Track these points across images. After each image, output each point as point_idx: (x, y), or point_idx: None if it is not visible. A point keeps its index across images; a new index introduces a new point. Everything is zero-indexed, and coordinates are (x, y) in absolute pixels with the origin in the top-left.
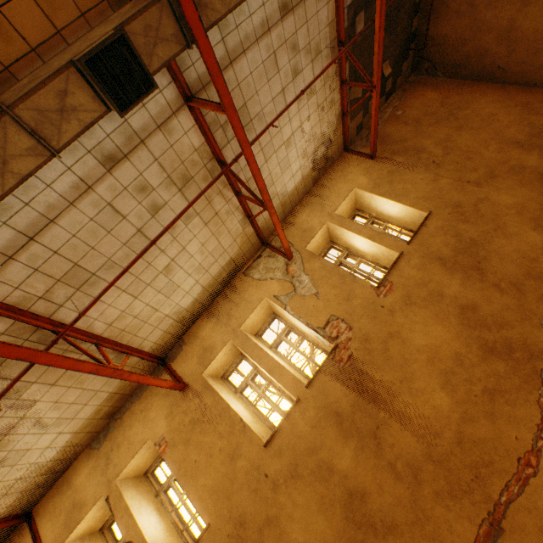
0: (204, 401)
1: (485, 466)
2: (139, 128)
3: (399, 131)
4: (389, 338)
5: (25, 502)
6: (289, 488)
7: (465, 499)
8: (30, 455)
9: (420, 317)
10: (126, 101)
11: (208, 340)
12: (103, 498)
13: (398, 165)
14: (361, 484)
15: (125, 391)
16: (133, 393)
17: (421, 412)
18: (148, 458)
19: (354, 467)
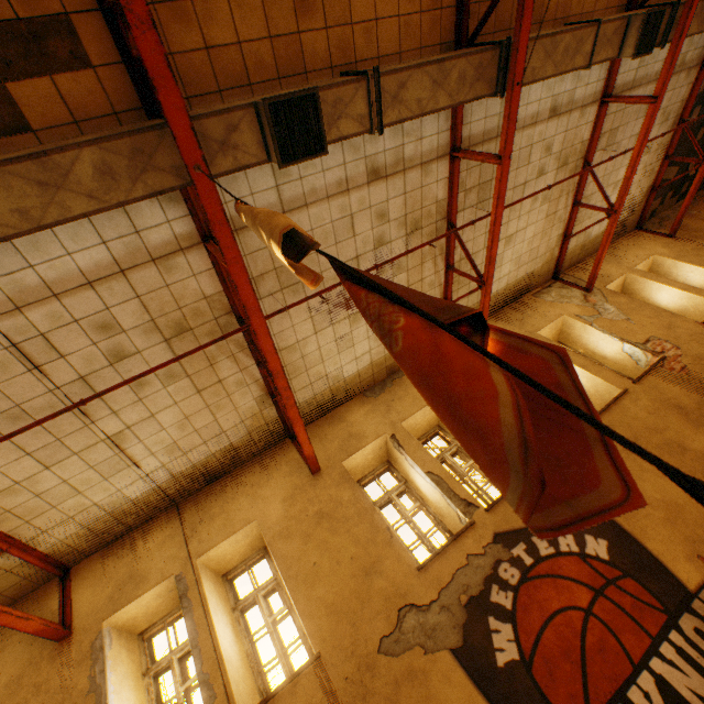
0: None
1: None
2: (575, 100)
3: (696, 224)
4: None
5: (303, 414)
6: (631, 455)
7: None
8: (348, 354)
9: None
10: (638, 52)
11: None
12: (383, 438)
13: (702, 245)
14: None
15: None
16: None
17: None
18: (422, 425)
19: None
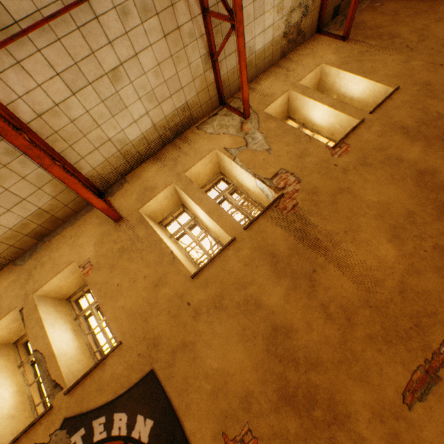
0: (137, 233)
1: (427, 316)
2: None
3: (375, 20)
4: (338, 192)
5: None
6: (211, 317)
7: (401, 345)
8: None
9: (374, 177)
10: None
11: (150, 181)
12: (18, 310)
13: (370, 47)
14: (288, 321)
15: (56, 214)
16: (66, 220)
17: (363, 261)
18: (72, 283)
19: (283, 304)
